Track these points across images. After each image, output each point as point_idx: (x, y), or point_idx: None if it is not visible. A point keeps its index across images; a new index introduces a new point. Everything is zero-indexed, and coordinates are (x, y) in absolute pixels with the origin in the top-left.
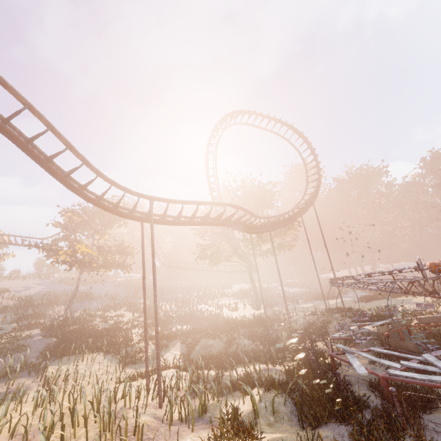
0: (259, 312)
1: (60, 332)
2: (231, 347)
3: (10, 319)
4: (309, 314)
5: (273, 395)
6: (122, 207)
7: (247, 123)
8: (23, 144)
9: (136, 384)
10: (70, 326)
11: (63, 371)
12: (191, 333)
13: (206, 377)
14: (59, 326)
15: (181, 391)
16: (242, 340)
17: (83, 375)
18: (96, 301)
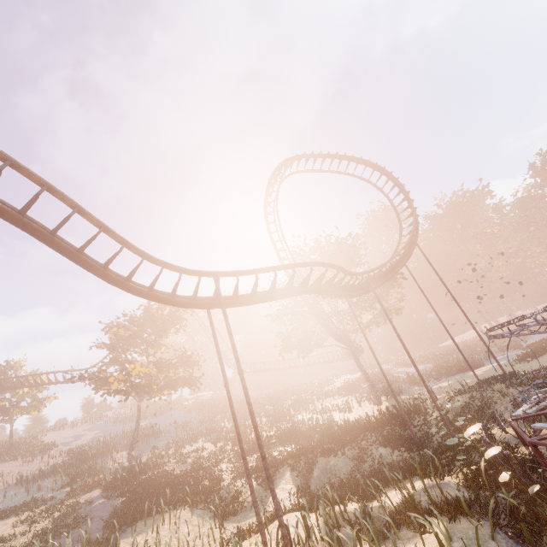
0: (382, 407)
1: (127, 487)
2: (363, 463)
3: (61, 482)
4: (456, 394)
5: (465, 525)
6: (180, 296)
7: (306, 170)
8: (47, 236)
9: (247, 546)
10: (138, 476)
11: (140, 545)
12: (301, 453)
13: (344, 515)
14: (124, 480)
15: (316, 544)
16: (375, 449)
17: (169, 545)
18: (164, 437)
